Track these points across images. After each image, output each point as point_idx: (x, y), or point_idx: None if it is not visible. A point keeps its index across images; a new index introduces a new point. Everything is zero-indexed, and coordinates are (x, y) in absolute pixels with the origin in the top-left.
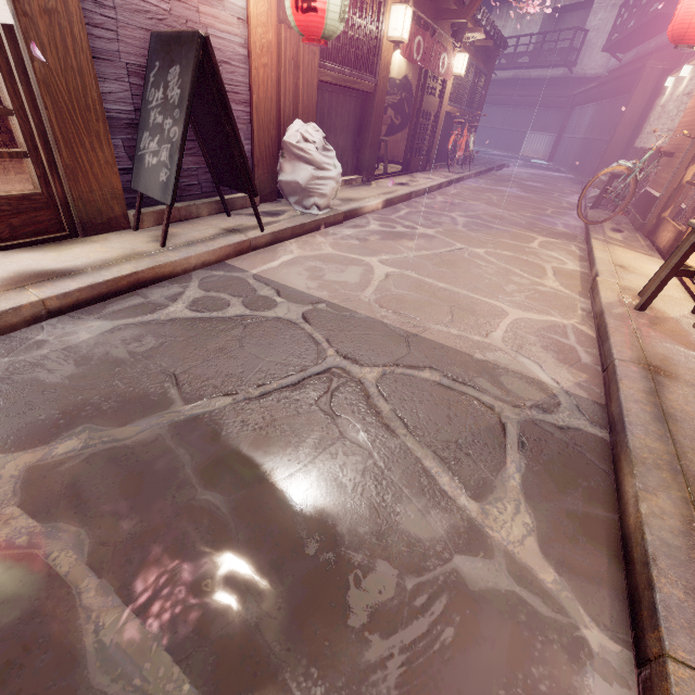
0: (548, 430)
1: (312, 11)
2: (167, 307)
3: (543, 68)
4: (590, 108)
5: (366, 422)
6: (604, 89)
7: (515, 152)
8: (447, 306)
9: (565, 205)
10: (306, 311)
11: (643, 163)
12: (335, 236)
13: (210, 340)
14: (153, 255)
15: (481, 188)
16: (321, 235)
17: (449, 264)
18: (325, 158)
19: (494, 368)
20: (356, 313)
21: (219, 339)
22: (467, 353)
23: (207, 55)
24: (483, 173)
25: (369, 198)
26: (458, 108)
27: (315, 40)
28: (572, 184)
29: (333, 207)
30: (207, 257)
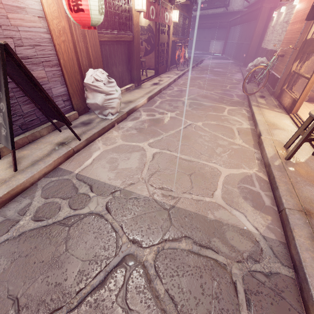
0: (261, 280)
1: (80, 11)
2: (18, 222)
3: (214, 9)
4: (238, 27)
5: (150, 312)
6: (244, 18)
7: (206, 51)
8: (188, 175)
9: (234, 81)
10: (108, 201)
11: (271, 62)
12: (123, 129)
13: (45, 250)
14: (8, 181)
15: (194, 77)
16: (116, 130)
17: (185, 138)
18: (110, 87)
19: (221, 226)
20: (138, 195)
21: (52, 247)
22: (204, 215)
23: (11, 55)
24: (194, 67)
25: (139, 98)
26: (177, 37)
27: (87, 27)
28: (235, 66)
29: (120, 110)
30: (46, 169)
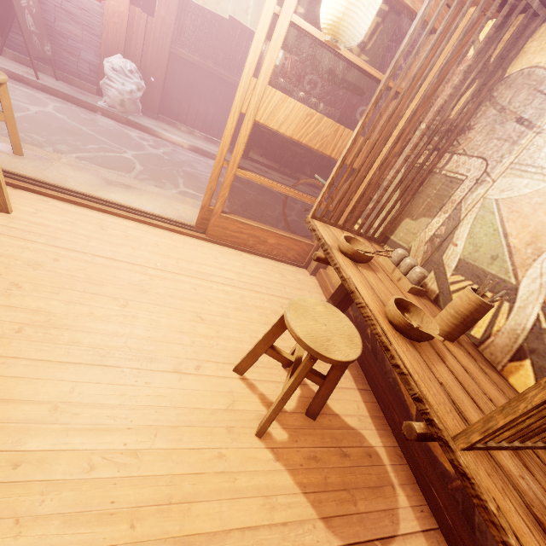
0: None
1: None
2: None
3: None
4: None
5: None
6: None
7: None
8: None
9: None
10: None
11: None
12: (90, 114)
13: None
14: None
15: None
16: (86, 111)
17: (71, 132)
18: (116, 76)
19: None
20: None
21: None
22: None
23: None
24: None
25: (183, 138)
26: None
27: None
28: None
29: (130, 116)
30: None
